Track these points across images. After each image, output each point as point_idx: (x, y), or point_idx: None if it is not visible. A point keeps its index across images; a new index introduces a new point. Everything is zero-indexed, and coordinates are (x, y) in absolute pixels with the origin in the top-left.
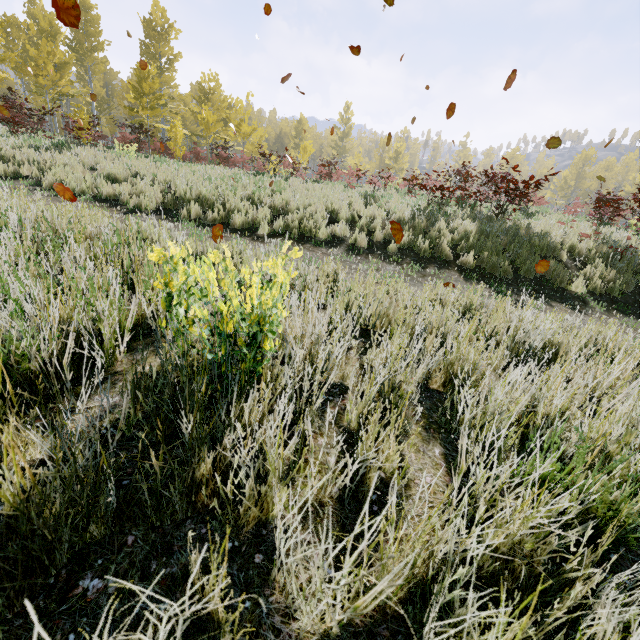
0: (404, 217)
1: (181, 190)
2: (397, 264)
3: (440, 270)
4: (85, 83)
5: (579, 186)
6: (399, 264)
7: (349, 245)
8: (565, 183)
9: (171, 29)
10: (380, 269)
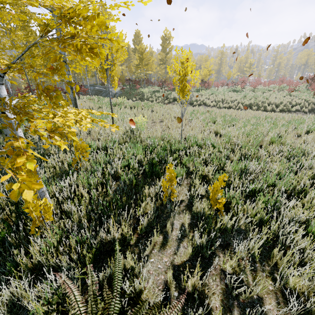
0: (313, 101)
1: (246, 102)
2: None
3: None
4: (129, 61)
5: None
6: None
7: (302, 111)
8: None
9: (170, 37)
10: None
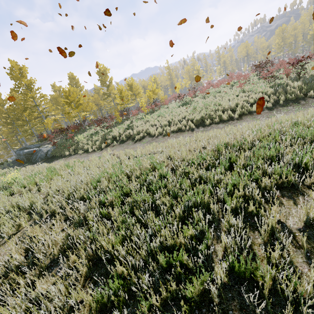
0: (272, 91)
1: (197, 117)
2: (289, 106)
3: (306, 101)
4: None
5: (285, 43)
6: (289, 106)
7: (266, 108)
8: (279, 45)
9: (106, 70)
10: (289, 109)
